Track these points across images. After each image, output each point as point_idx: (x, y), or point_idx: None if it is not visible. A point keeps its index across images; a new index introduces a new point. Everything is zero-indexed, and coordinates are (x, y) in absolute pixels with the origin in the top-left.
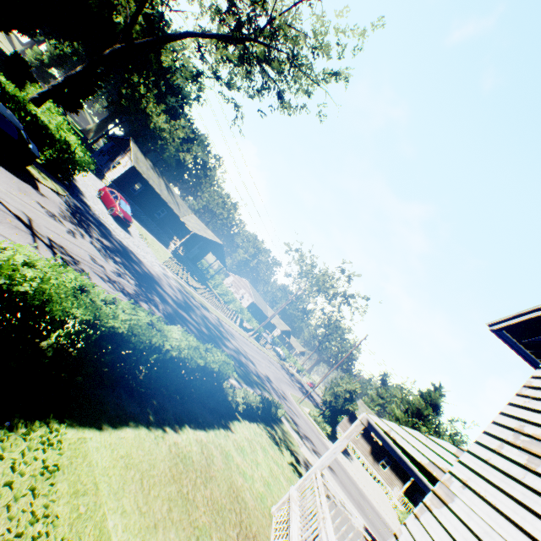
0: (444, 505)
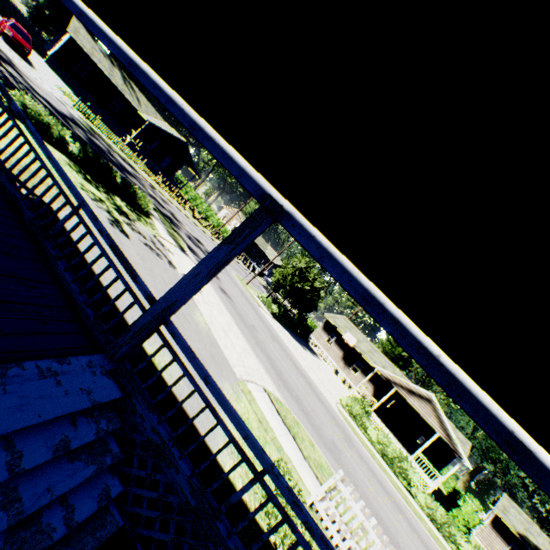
0: None
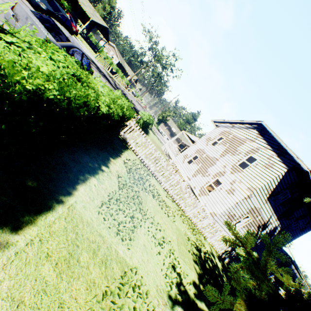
0: (195, 145)
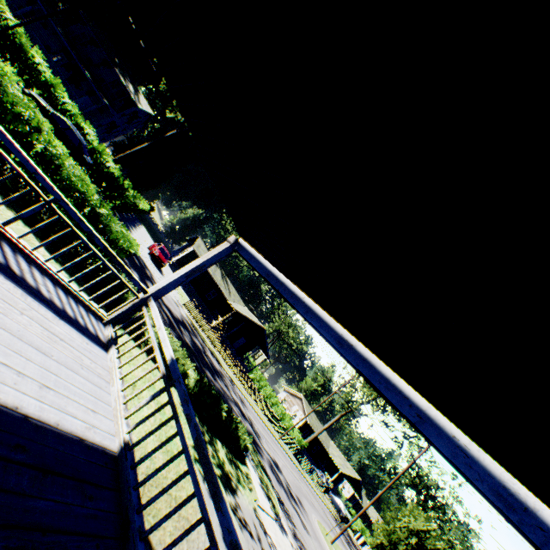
0: None
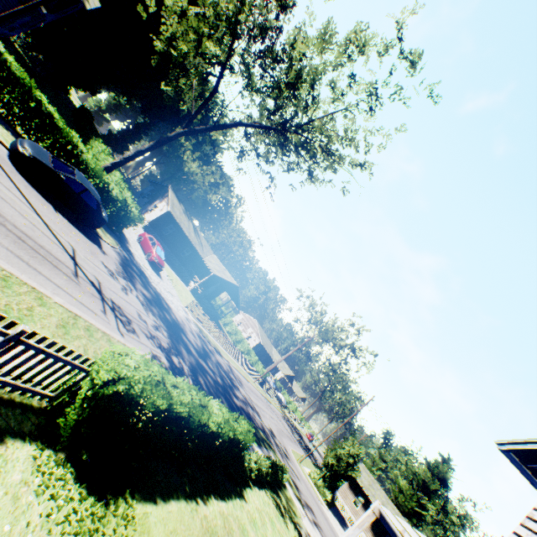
0: None
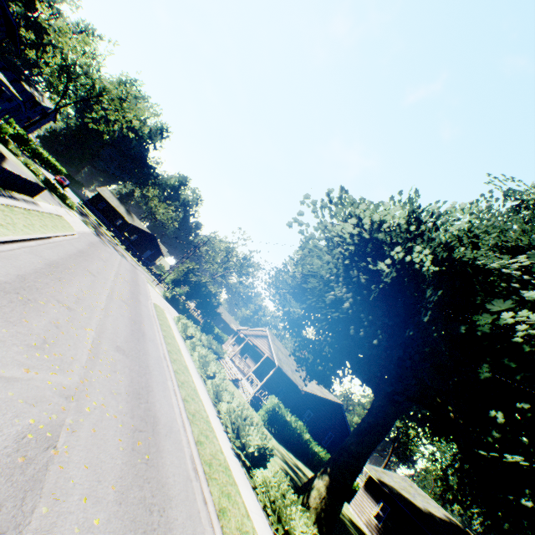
0: None
